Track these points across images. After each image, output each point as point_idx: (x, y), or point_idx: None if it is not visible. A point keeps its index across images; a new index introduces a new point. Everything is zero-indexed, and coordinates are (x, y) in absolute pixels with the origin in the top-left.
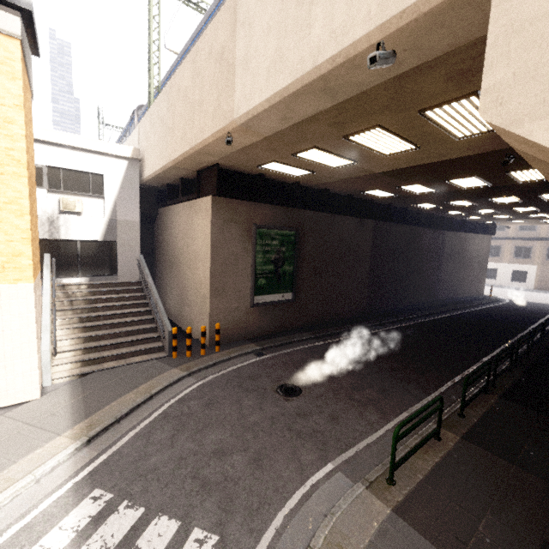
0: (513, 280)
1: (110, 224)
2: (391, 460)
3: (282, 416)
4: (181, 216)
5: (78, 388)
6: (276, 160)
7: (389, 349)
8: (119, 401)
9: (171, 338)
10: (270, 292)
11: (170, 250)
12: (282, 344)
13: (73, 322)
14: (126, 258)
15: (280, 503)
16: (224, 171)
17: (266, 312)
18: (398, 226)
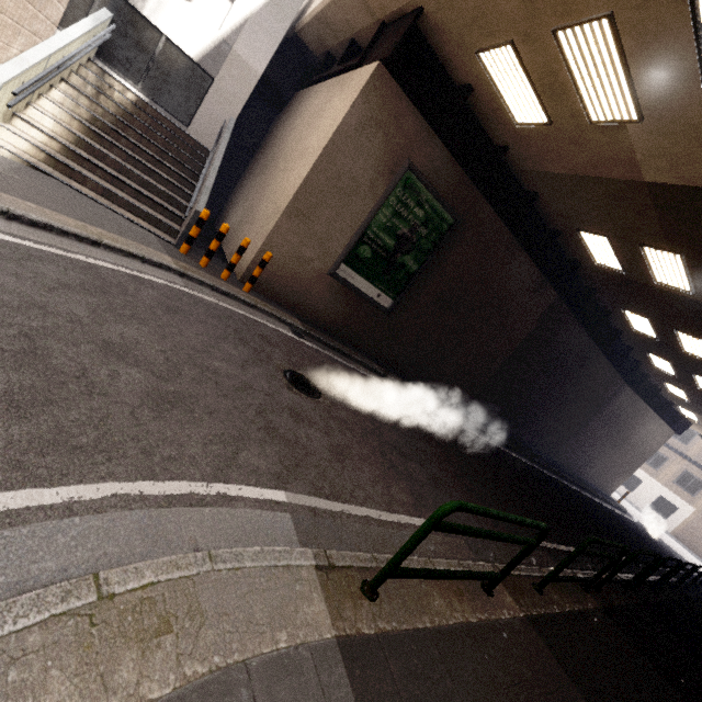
0: (652, 507)
1: (220, 47)
2: (399, 553)
3: (265, 395)
4: (318, 98)
5: (7, 165)
6: (516, 45)
7: (471, 453)
8: (43, 210)
9: (195, 224)
10: (367, 275)
11: (276, 146)
12: (337, 349)
13: (80, 113)
14: (213, 113)
15: (132, 473)
16: (421, 41)
17: (343, 299)
18: (580, 330)
